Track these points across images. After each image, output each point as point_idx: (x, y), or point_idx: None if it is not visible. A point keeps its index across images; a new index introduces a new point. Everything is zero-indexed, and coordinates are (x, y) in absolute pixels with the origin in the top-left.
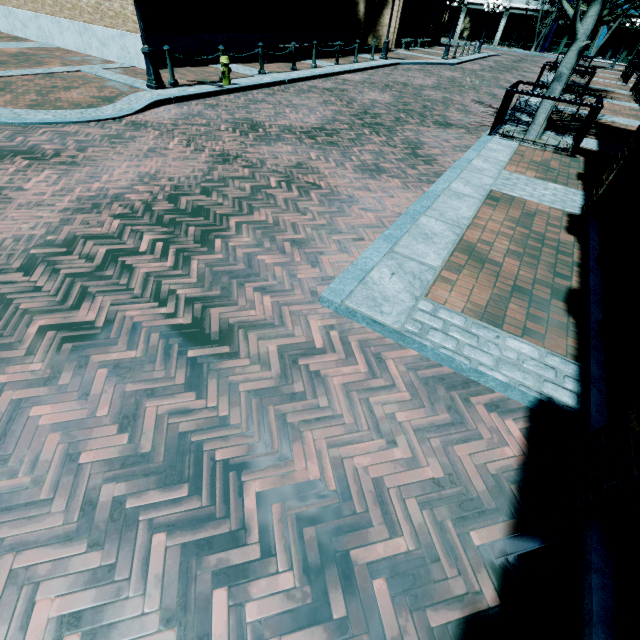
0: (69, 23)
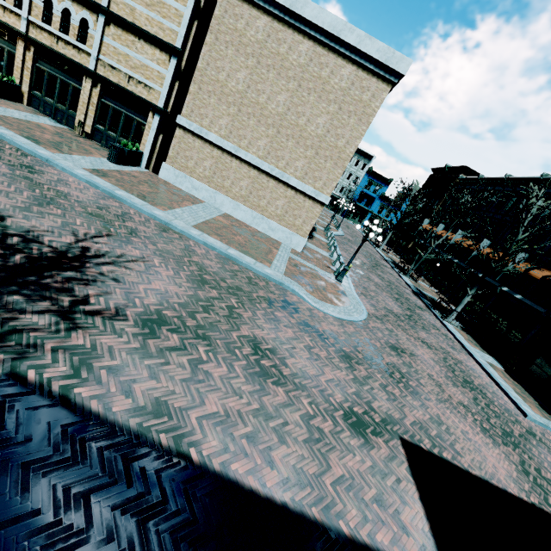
0: (248, 209)
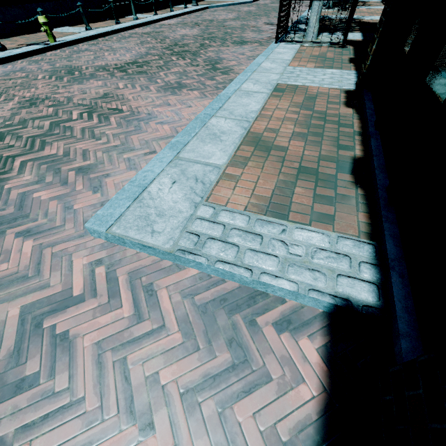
0: None
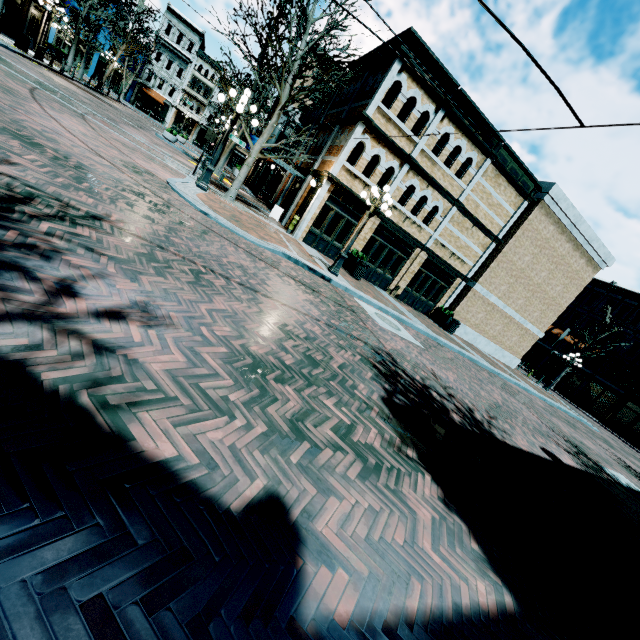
0: (495, 345)
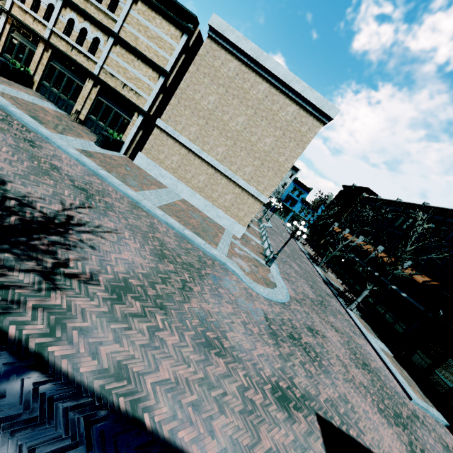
0: (202, 198)
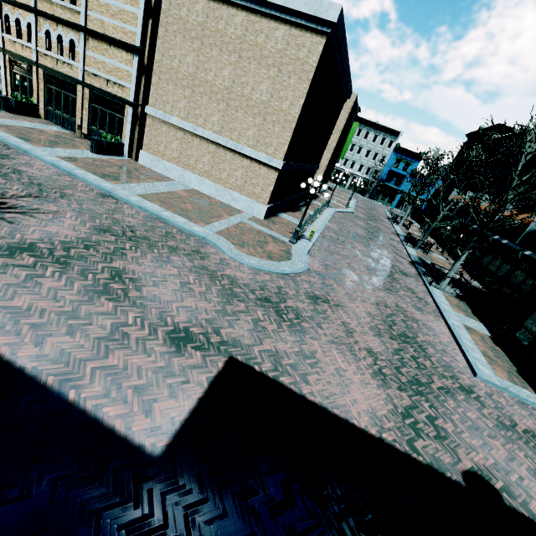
0: (212, 183)
